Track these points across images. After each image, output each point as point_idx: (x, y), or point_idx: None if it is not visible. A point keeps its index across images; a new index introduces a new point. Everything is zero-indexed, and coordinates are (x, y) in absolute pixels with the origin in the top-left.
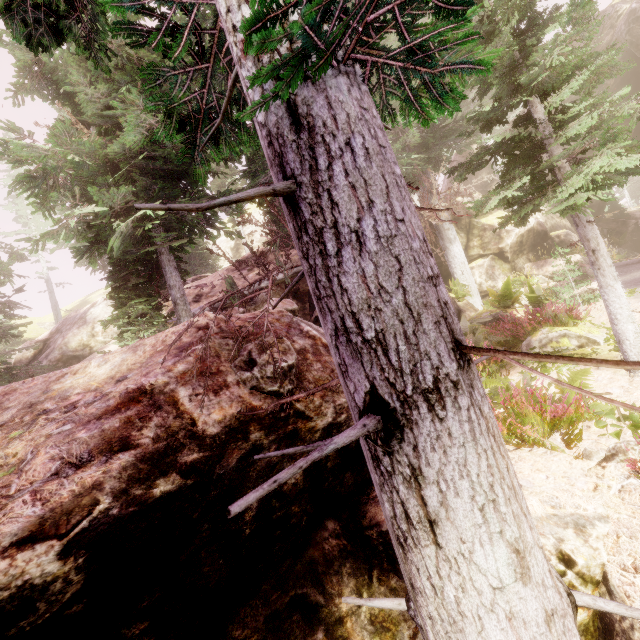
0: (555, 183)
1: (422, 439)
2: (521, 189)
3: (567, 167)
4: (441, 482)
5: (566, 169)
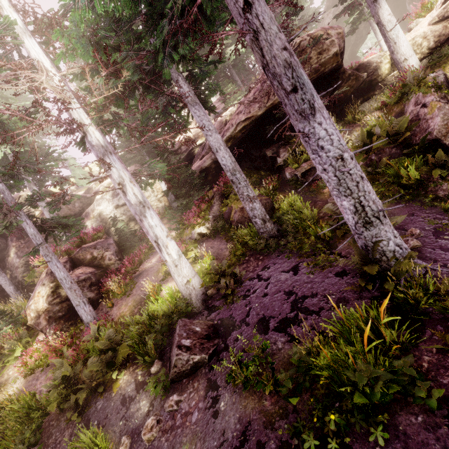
0: (364, 14)
1: (379, 0)
2: (356, 17)
3: (366, 9)
4: (381, 3)
5: (366, 9)
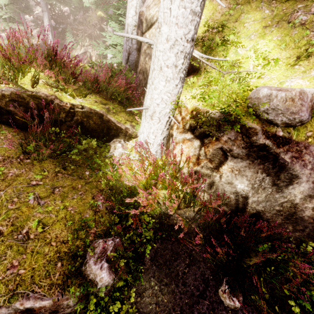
0: None
1: None
2: None
3: None
4: None
5: None
